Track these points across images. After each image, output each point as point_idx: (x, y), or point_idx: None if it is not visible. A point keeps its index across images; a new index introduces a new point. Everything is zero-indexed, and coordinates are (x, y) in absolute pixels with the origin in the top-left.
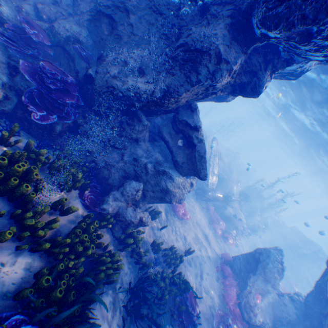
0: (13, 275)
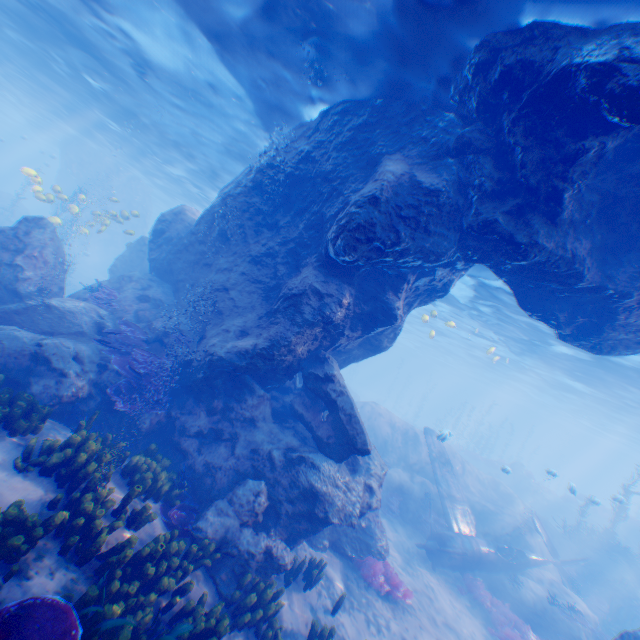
0: (47, 590)
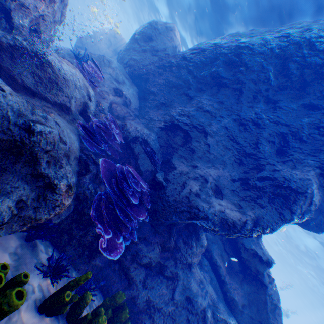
0: None
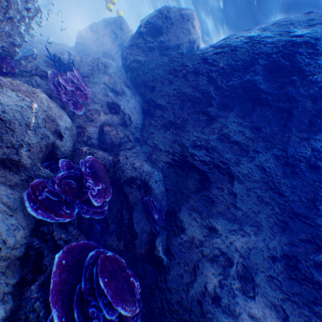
0: None
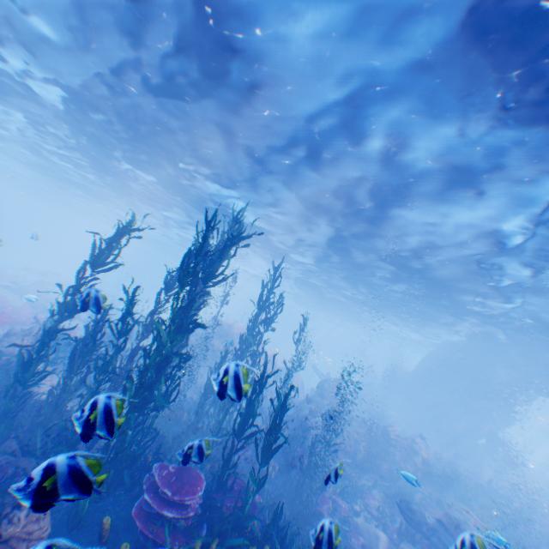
0: None
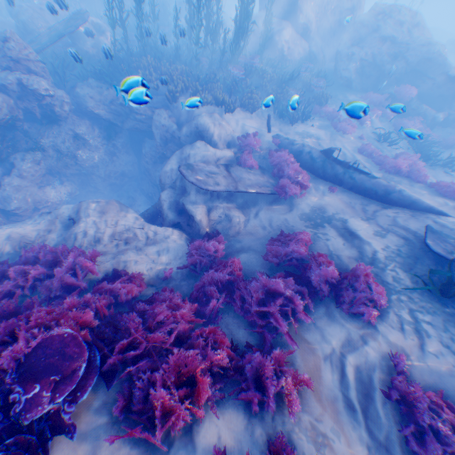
0: None
